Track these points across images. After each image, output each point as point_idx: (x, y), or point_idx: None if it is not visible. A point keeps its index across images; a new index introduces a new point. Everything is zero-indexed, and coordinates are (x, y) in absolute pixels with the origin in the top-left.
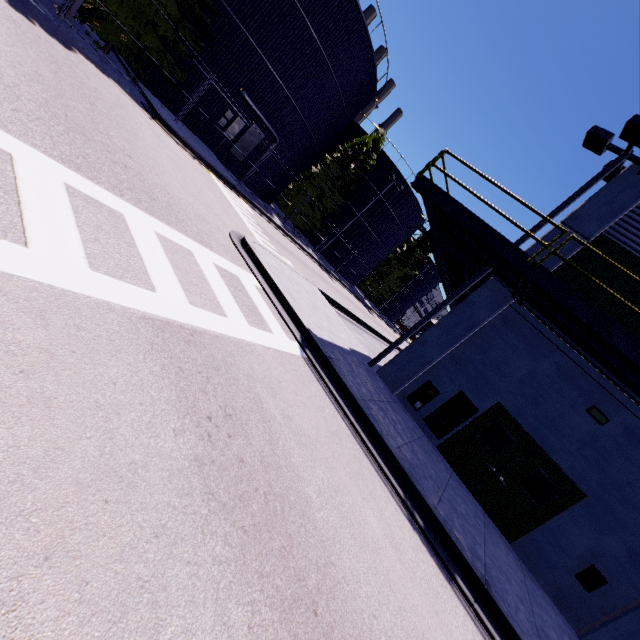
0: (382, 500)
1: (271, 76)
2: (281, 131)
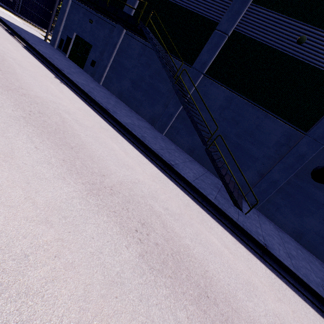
0: None
1: None
2: None
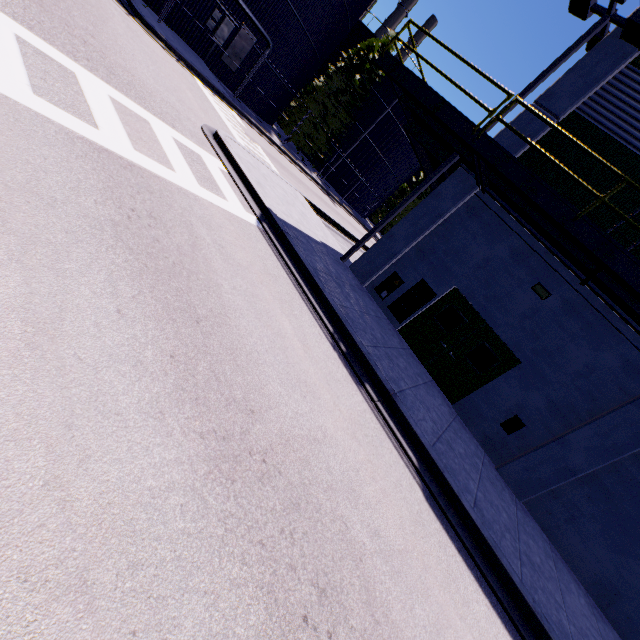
0: (306, 323)
1: None
2: (274, 34)
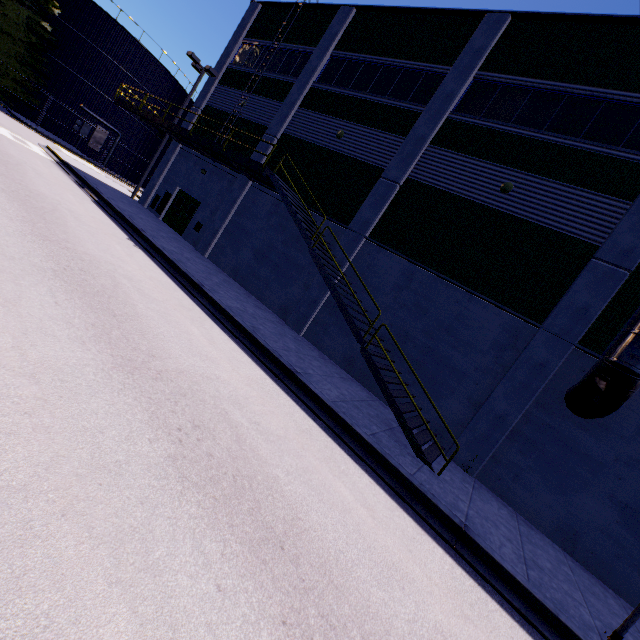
0: (57, 171)
1: (100, 95)
2: (122, 129)
